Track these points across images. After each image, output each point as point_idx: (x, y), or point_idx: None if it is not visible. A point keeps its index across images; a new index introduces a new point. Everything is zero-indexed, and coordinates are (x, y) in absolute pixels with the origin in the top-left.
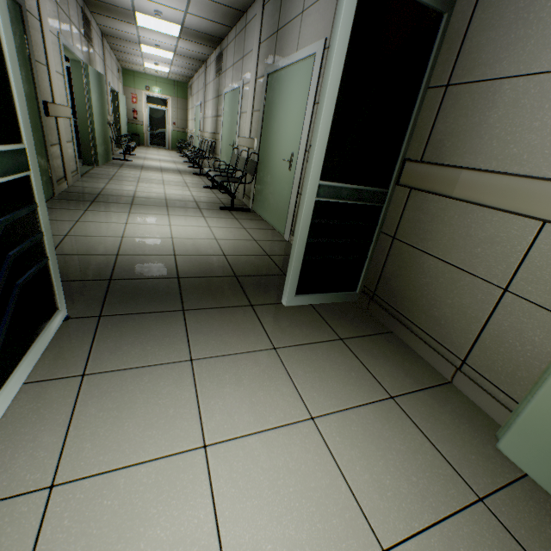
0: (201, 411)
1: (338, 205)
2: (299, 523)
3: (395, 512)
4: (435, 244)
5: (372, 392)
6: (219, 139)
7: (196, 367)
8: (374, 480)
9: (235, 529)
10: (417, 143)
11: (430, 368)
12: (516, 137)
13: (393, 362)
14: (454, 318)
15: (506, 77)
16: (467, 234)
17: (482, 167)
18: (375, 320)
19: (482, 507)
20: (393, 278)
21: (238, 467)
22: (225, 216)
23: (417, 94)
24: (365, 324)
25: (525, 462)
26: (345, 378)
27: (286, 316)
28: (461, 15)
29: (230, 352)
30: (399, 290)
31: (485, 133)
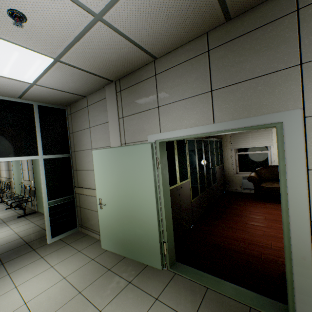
0: (14, 282)
1: (58, 205)
2: (44, 284)
3: (70, 271)
4: (87, 205)
5: (74, 252)
6: (13, 181)
7: (11, 274)
8: (67, 269)
9: (26, 293)
10: (76, 182)
11: (95, 239)
12: (88, 181)
13: (84, 242)
14: (95, 222)
15: (83, 170)
16: (90, 201)
17: (87, 187)
18: (83, 233)
19: (92, 260)
20: (83, 218)
21: (27, 285)
22: (21, 220)
23: (72, 171)
24: (79, 236)
25: (105, 247)
26: (66, 253)
27: (48, 246)
28: (74, 156)
29: (24, 265)
30: (86, 221)
31: (85, 180)
